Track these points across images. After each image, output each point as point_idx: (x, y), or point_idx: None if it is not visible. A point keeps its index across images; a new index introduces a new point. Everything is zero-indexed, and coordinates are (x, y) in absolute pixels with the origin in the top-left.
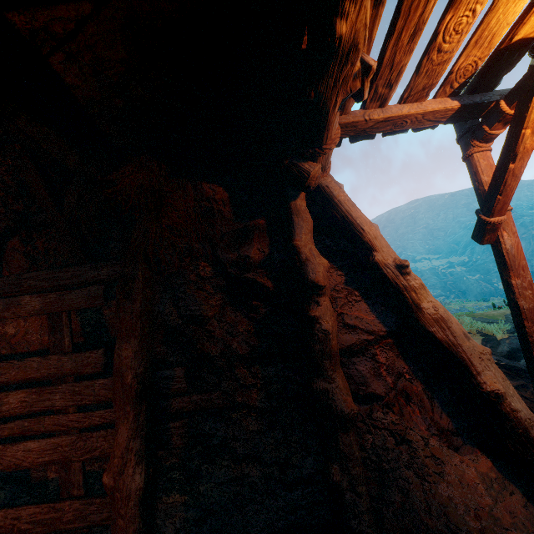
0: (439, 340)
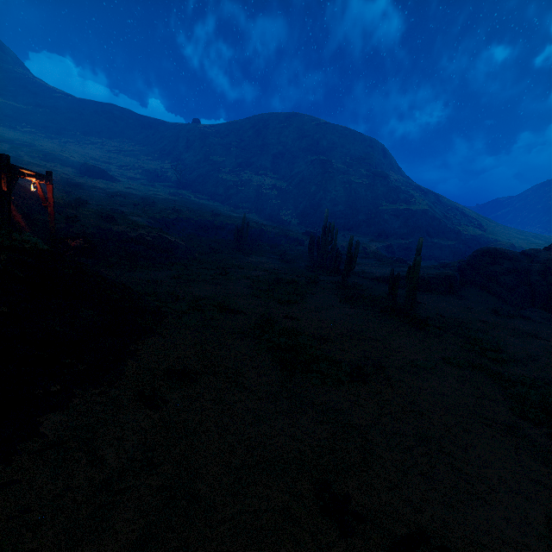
0: (17, 227)
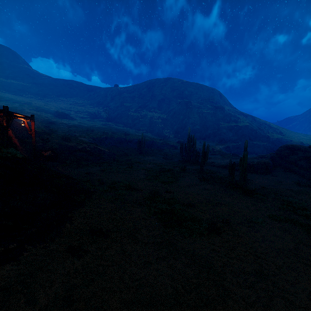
0: (15, 146)
